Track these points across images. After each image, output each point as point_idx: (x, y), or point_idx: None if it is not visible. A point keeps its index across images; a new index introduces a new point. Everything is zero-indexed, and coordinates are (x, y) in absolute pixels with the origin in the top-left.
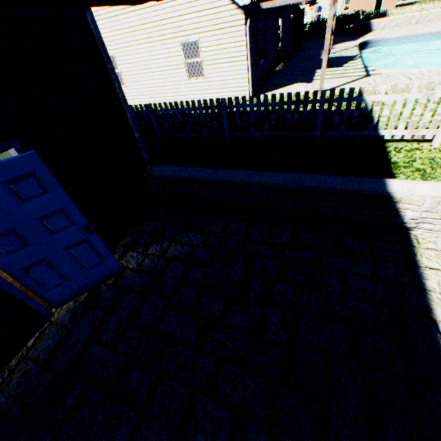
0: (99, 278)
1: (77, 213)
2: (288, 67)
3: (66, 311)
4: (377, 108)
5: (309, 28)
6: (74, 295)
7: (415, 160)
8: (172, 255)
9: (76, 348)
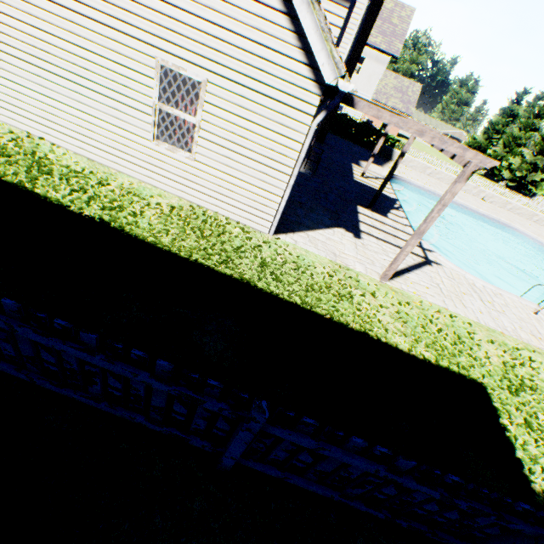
0: None
1: None
2: (317, 175)
3: None
4: None
5: None
6: None
7: None
8: None
9: None
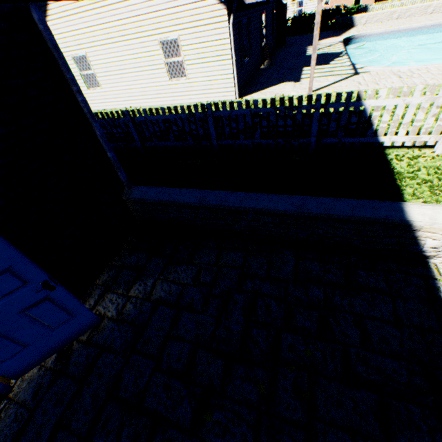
0: (70, 335)
1: (30, 269)
2: (273, 65)
3: (29, 382)
4: (376, 113)
5: (292, 23)
6: (38, 360)
7: (420, 169)
8: (159, 298)
9: (40, 438)
